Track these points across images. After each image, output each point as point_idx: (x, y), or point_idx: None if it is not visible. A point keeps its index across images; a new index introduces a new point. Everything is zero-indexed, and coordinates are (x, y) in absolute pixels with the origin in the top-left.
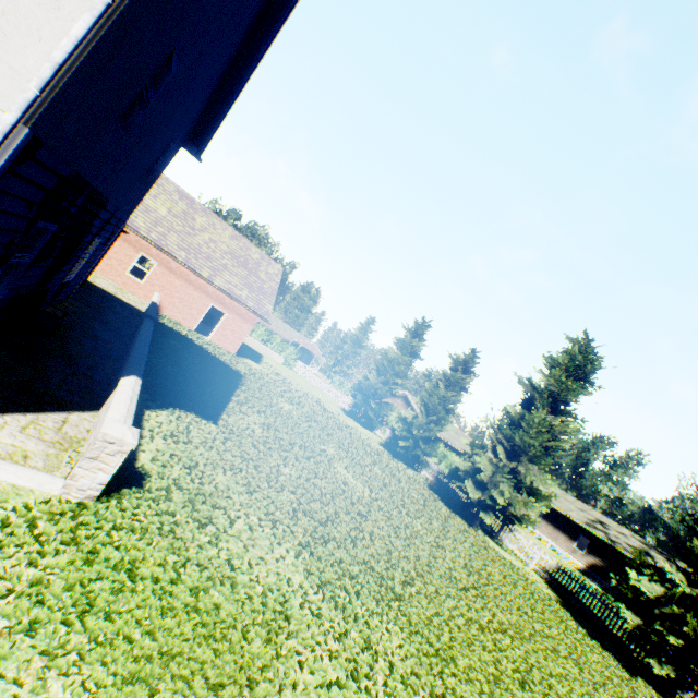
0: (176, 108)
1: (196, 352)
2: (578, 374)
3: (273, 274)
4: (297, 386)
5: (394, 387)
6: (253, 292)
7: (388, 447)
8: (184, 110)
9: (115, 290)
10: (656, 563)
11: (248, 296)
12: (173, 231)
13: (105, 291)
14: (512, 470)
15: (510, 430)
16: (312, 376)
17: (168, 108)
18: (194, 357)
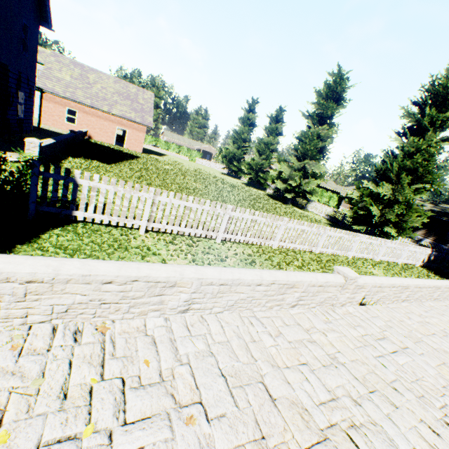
0: (9, 1)
1: (111, 150)
2: (336, 97)
3: (148, 99)
4: (187, 164)
5: (246, 150)
6: (138, 113)
7: (248, 184)
8: (17, 0)
9: (62, 132)
10: (424, 208)
11: (135, 116)
12: (78, 89)
13: (55, 132)
14: (304, 169)
15: (297, 145)
16: (205, 162)
17: (3, 2)
18: (108, 151)
